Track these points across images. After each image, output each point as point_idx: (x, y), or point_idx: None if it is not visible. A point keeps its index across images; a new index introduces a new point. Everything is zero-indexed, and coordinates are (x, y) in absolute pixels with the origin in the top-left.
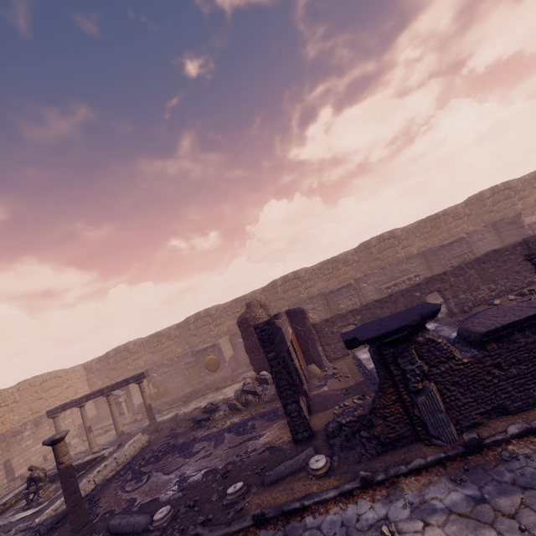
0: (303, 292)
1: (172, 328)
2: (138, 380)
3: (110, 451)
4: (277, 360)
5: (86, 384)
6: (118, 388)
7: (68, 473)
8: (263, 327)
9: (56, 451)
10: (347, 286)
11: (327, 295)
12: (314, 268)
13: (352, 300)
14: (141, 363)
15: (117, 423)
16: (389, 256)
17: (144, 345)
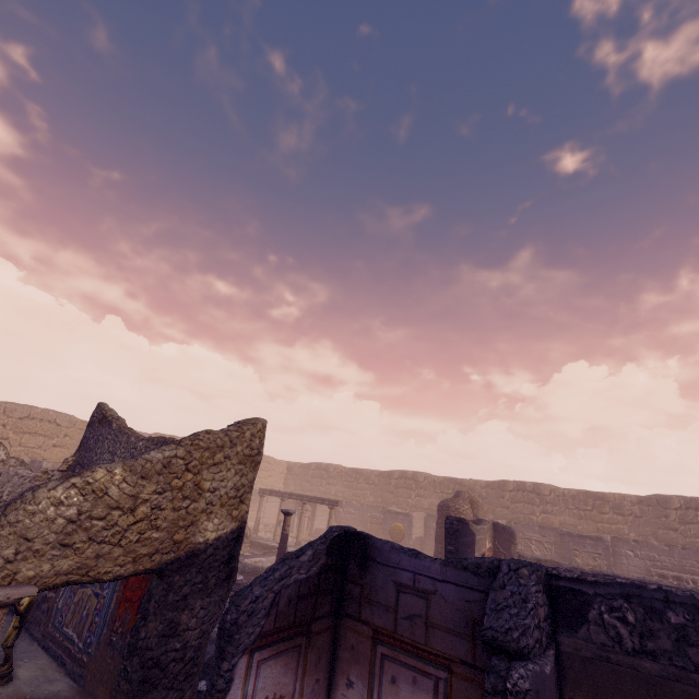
0: (537, 514)
1: (374, 473)
2: (332, 505)
3: (291, 550)
4: (453, 555)
5: (282, 482)
6: (314, 502)
7: (285, 539)
8: (453, 521)
9: (286, 520)
10: (595, 539)
11: (563, 534)
12: (565, 492)
13: (596, 560)
14: (332, 491)
15: (300, 532)
16: (698, 536)
17: (342, 474)
